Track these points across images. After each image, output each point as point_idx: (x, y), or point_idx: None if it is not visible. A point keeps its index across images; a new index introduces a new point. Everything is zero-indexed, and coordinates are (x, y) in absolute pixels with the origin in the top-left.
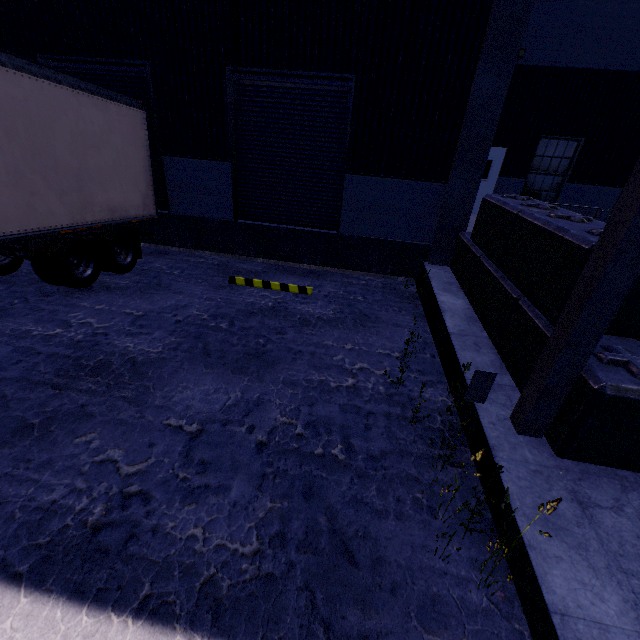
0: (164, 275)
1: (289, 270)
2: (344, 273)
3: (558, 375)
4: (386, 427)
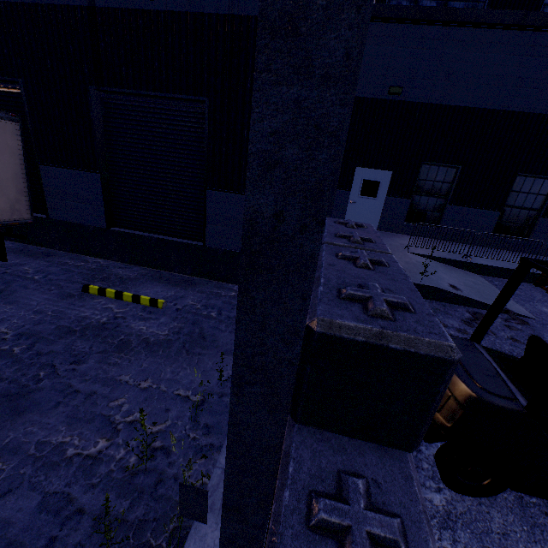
0: (20, 280)
1: (164, 277)
2: (220, 282)
3: (233, 545)
4: (78, 545)
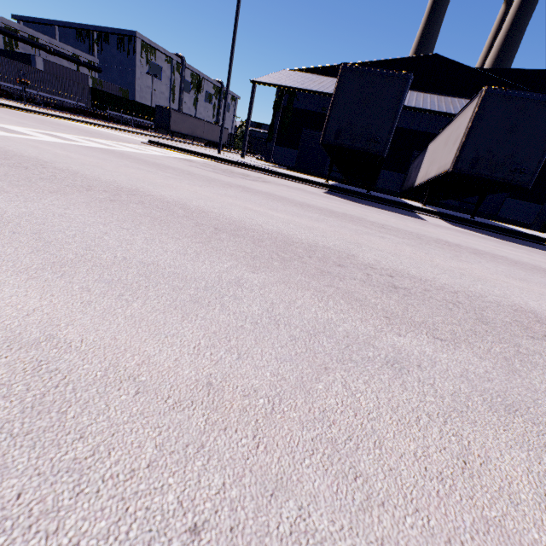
0: None
1: None
2: None
3: None
4: None
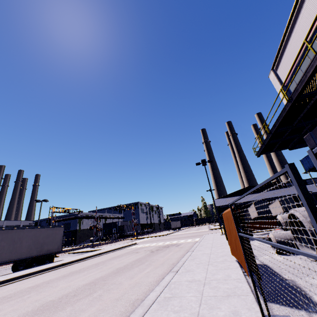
0: None
1: None
2: None
3: None
4: None
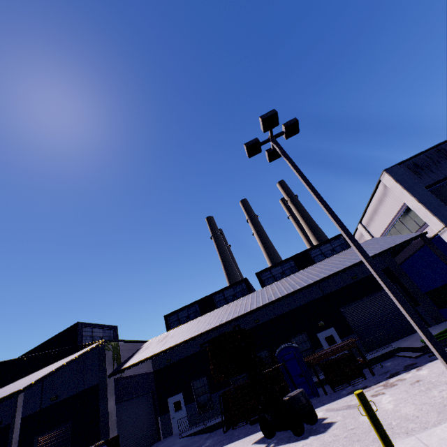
0: None
1: None
2: None
3: None
4: None
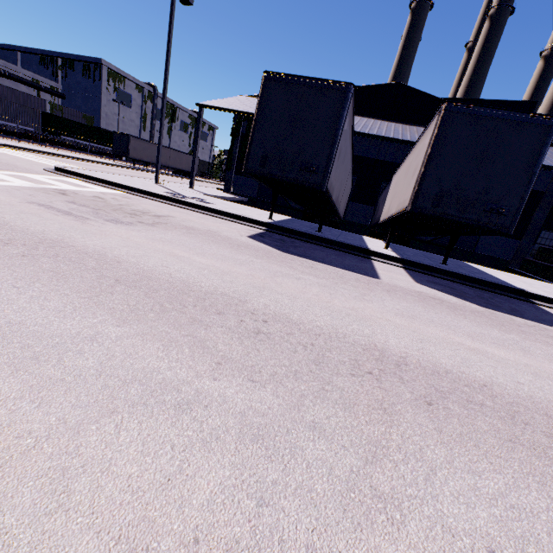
0: None
1: None
2: None
3: None
4: None
